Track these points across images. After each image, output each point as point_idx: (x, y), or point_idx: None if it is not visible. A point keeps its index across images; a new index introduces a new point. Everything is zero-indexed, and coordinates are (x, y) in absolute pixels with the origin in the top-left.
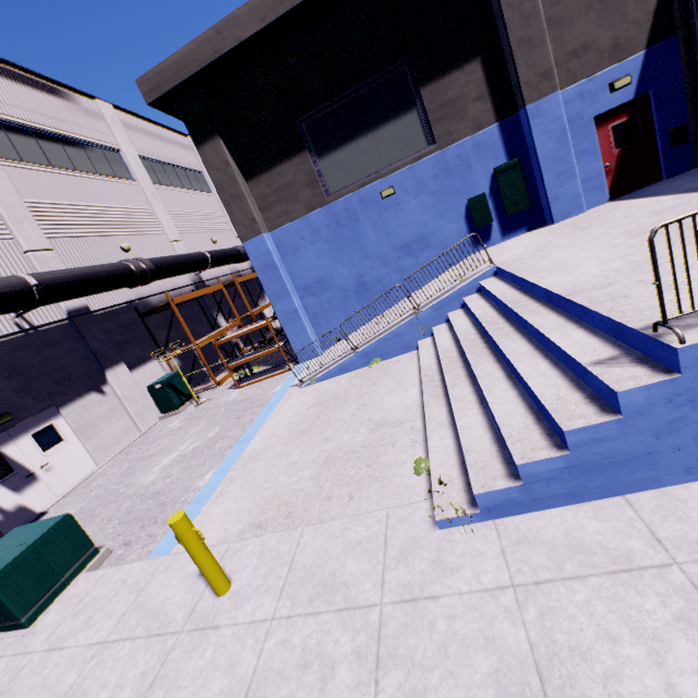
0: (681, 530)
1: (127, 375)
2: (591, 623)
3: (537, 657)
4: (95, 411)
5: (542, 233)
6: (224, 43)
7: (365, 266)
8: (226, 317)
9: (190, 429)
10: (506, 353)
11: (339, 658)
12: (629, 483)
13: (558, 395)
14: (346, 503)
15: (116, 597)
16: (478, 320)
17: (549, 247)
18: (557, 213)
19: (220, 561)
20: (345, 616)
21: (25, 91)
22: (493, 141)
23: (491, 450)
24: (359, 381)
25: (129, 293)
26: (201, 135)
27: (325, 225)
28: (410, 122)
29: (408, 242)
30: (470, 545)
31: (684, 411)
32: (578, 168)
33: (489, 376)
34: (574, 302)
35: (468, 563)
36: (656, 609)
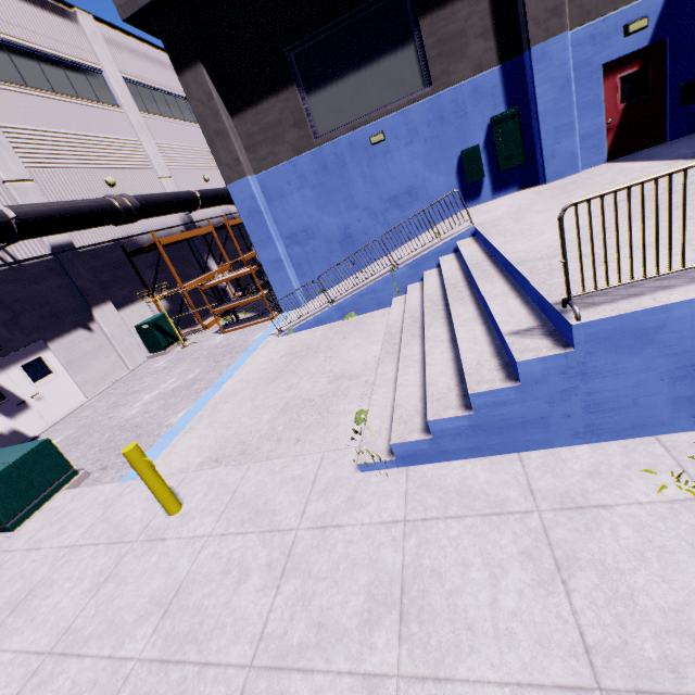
0: (552, 484)
1: (114, 314)
2: (455, 552)
3: (405, 575)
4: (83, 347)
5: (531, 194)
6: None
7: (352, 217)
8: (217, 261)
9: (173, 369)
10: (453, 317)
11: (255, 568)
12: (525, 443)
13: (479, 360)
14: (292, 445)
15: (87, 511)
16: (444, 281)
17: (528, 209)
18: (551, 172)
19: (177, 487)
20: (267, 537)
21: None
22: (493, 86)
23: (417, 407)
24: (332, 334)
25: (115, 231)
26: (182, 61)
27: (312, 170)
28: (406, 59)
29: (396, 194)
30: (382, 487)
31: (575, 383)
32: (579, 123)
33: (435, 338)
34: (518, 271)
35: (375, 501)
36: (508, 544)
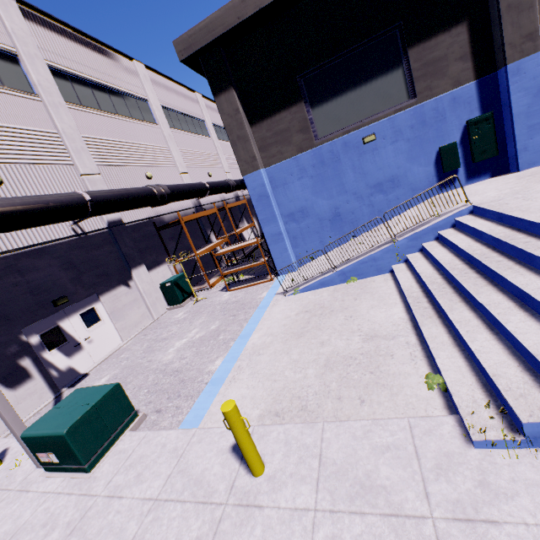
0: None
1: (146, 274)
2: None
3: None
4: (123, 300)
5: (510, 179)
6: (246, 9)
7: (341, 200)
8: (216, 235)
9: (194, 320)
10: (519, 285)
11: None
12: None
13: None
14: (358, 405)
15: (159, 458)
16: (464, 251)
17: (528, 190)
18: (524, 162)
19: None
20: (394, 523)
21: (86, 51)
22: (469, 96)
23: (524, 378)
24: (339, 295)
25: (149, 211)
26: (218, 87)
27: (311, 164)
28: (395, 79)
29: (381, 182)
30: (519, 472)
31: None
32: None
33: (497, 305)
34: None
35: (523, 491)
36: None
